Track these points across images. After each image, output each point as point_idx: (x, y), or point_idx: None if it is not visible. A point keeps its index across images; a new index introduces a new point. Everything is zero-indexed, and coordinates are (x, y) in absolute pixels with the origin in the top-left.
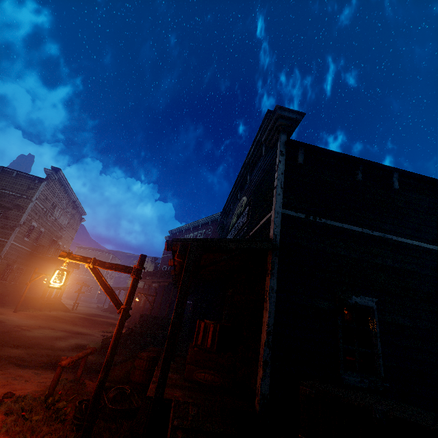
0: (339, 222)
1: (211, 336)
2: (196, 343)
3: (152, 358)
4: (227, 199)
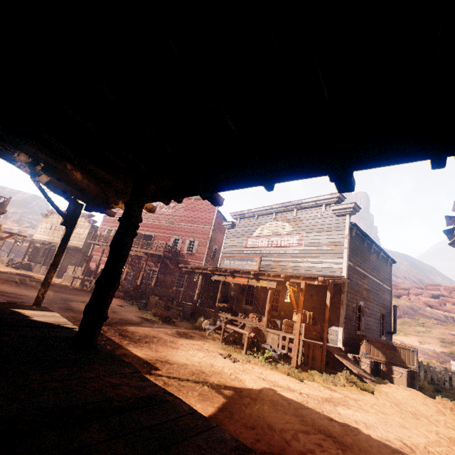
0: (359, 268)
1: (308, 318)
2: None
3: (257, 328)
4: (252, 209)
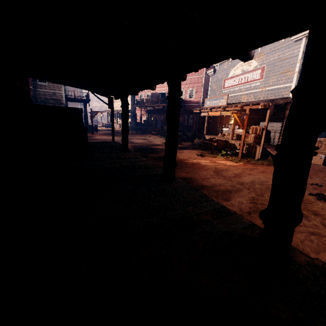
0: None
1: (258, 131)
2: (251, 133)
3: (225, 141)
4: None
